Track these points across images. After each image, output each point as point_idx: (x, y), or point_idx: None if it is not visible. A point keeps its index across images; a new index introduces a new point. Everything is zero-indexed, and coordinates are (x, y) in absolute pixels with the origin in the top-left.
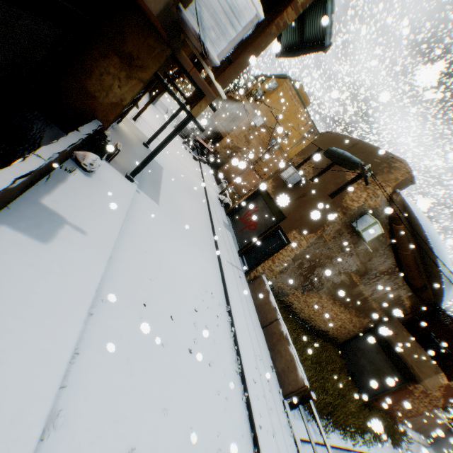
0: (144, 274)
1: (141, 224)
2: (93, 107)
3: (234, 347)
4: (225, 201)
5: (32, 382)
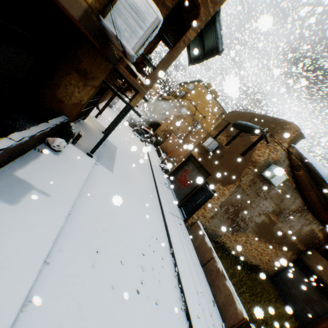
0: (98, 226)
1: (98, 187)
2: (61, 108)
3: (178, 285)
4: (165, 167)
5: None
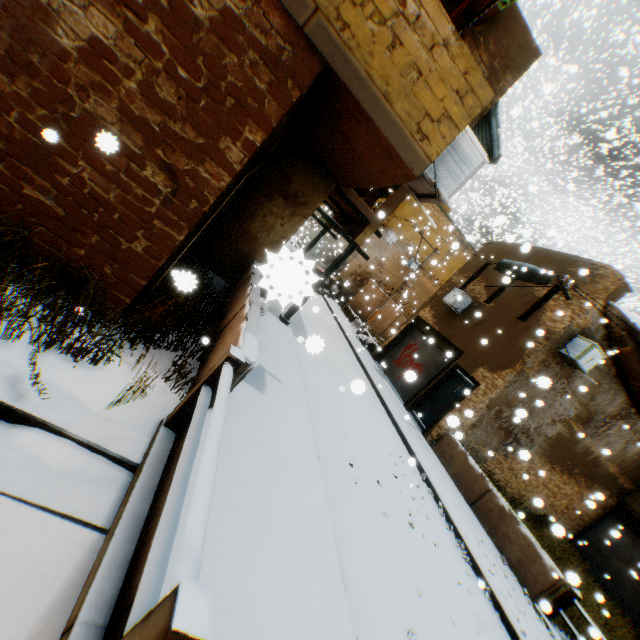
0: (335, 430)
1: (310, 373)
2: (252, 249)
3: (449, 528)
4: (369, 341)
5: (316, 531)
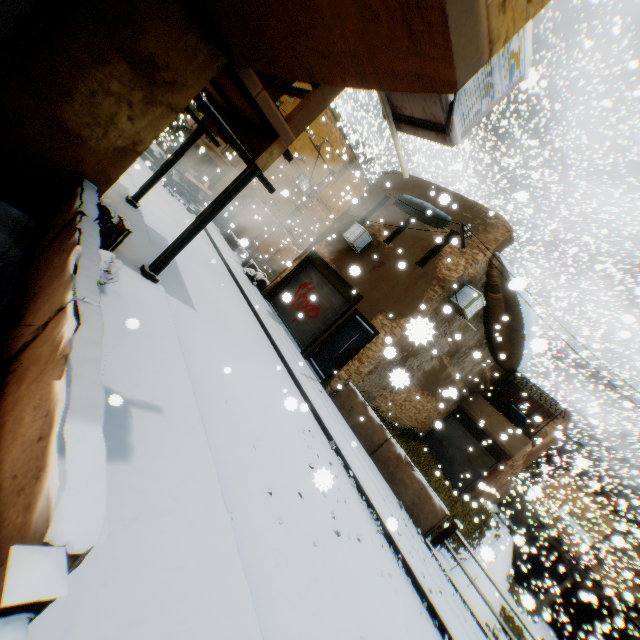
0: (243, 442)
1: (197, 355)
2: (76, 157)
3: (361, 498)
4: (258, 277)
5: None
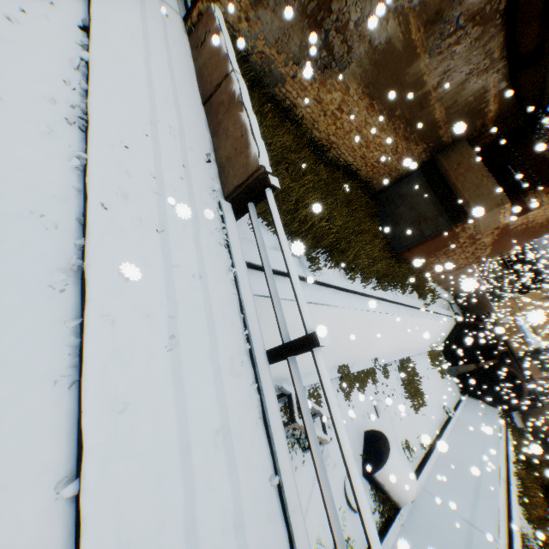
0: None
1: None
2: None
3: (83, 90)
4: None
5: None
